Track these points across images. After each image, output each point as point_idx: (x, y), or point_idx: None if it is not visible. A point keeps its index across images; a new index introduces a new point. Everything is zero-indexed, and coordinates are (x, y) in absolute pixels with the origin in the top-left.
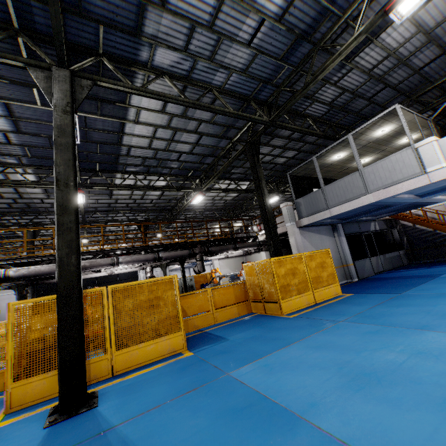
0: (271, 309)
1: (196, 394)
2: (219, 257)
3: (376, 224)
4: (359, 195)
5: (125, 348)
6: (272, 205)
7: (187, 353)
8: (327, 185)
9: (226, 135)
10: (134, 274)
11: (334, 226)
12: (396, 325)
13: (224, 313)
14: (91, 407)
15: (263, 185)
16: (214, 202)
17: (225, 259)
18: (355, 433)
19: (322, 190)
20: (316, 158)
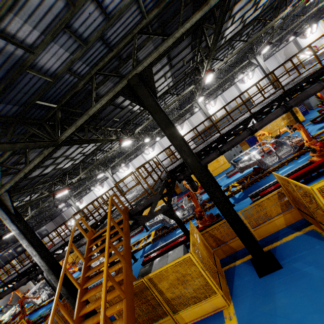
0: None
1: None
2: None
3: None
4: None
5: None
6: None
7: None
8: None
9: None
10: None
11: None
12: None
13: None
14: None
15: None
16: None
17: None
18: None
19: None
20: None
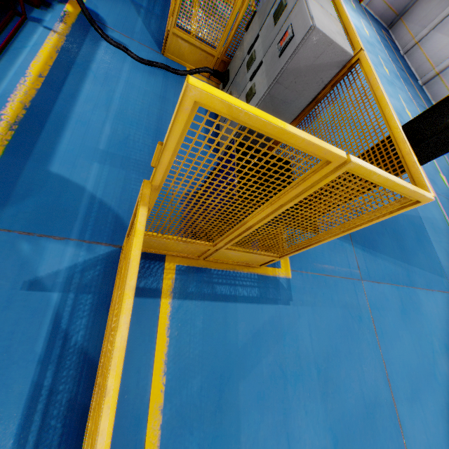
0: None
1: None
2: None
3: None
4: None
5: None
6: None
7: None
8: None
9: None
10: None
11: None
12: None
13: None
14: None
15: None
16: None
17: None
18: None
19: None
20: None
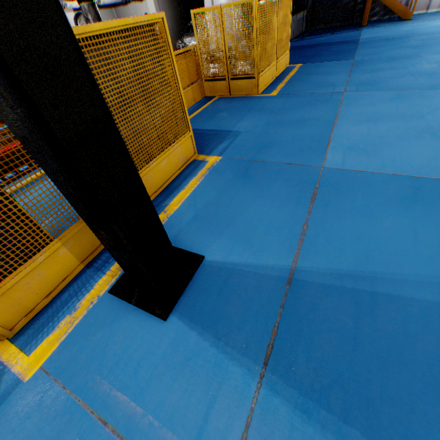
0: (241, 88)
1: (329, 198)
2: None
3: None
4: None
5: None
6: None
7: (210, 158)
8: None
9: None
10: None
11: None
12: (405, 88)
13: None
14: (197, 263)
15: None
16: None
17: None
18: None
19: None
20: None
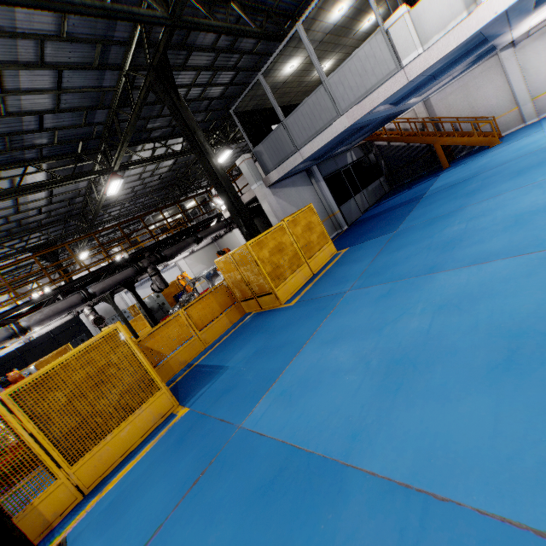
0: (267, 302)
1: (206, 482)
2: (182, 256)
3: (352, 154)
4: (330, 121)
5: (85, 454)
6: (227, 163)
7: (181, 411)
8: (288, 116)
9: (108, 61)
10: (73, 320)
11: (308, 170)
12: (405, 276)
13: (212, 331)
14: None
15: (200, 139)
16: (144, 182)
17: (192, 255)
18: (415, 465)
19: (283, 125)
20: (262, 76)
